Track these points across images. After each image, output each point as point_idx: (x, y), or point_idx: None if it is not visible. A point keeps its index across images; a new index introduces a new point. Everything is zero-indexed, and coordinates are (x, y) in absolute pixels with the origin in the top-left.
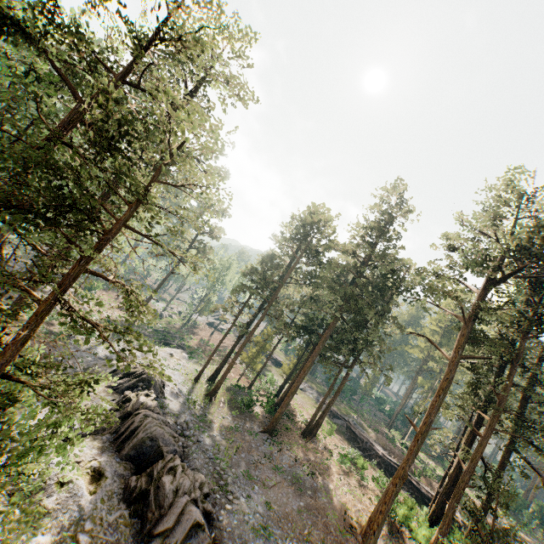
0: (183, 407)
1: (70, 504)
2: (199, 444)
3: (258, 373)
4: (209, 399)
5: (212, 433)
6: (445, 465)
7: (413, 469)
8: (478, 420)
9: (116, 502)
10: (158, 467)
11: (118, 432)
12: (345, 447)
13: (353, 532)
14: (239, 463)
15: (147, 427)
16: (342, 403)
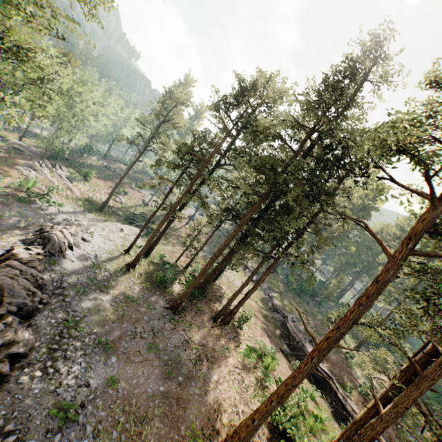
0: (84, 269)
1: None
2: (69, 304)
3: (194, 256)
4: (127, 269)
5: (101, 298)
6: None
7: (346, 382)
8: (431, 350)
9: None
10: None
11: None
12: (266, 341)
13: (211, 437)
14: (112, 331)
15: None
16: (292, 300)
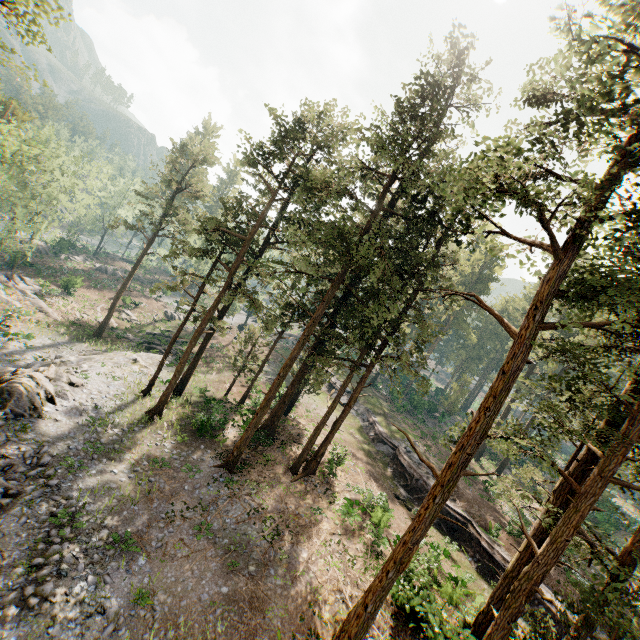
0: (77, 430)
1: None
2: (56, 488)
3: (252, 382)
4: (149, 419)
5: (112, 470)
6: None
7: (489, 522)
8: (588, 455)
9: None
10: None
11: None
12: (373, 487)
13: None
14: (134, 518)
15: None
16: (402, 422)
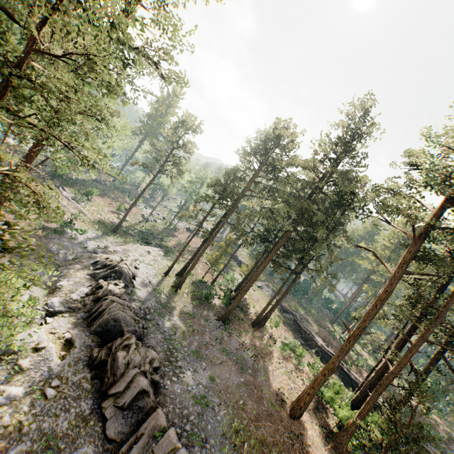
0: (150, 295)
1: (42, 365)
2: (158, 326)
3: (220, 272)
4: (175, 290)
5: (173, 318)
6: (377, 357)
7: (346, 359)
8: (412, 329)
9: (81, 367)
10: (116, 344)
11: (90, 312)
12: (289, 337)
13: (283, 406)
14: (192, 343)
15: (111, 310)
16: (293, 300)
